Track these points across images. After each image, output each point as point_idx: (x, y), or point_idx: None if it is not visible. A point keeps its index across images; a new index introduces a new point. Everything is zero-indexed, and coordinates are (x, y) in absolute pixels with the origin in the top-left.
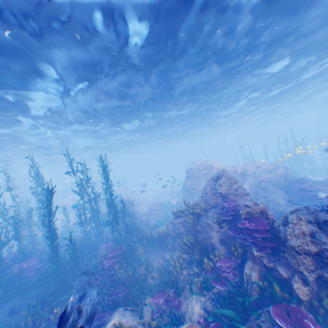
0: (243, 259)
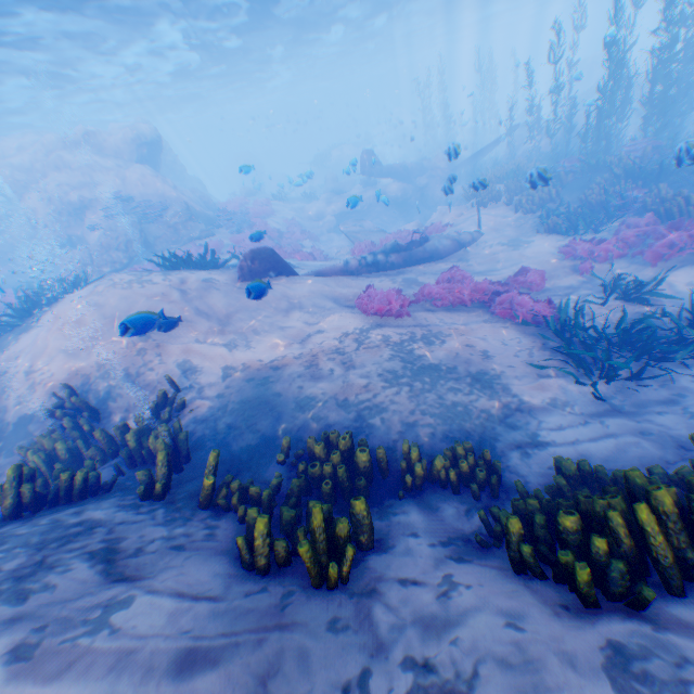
0: None
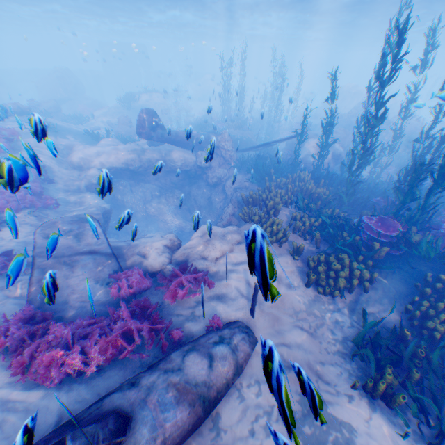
0: None
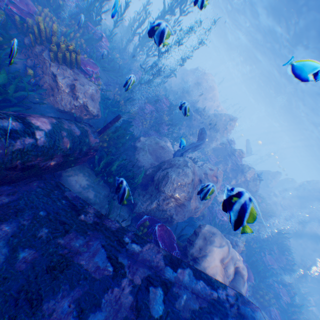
0: (216, 161)
